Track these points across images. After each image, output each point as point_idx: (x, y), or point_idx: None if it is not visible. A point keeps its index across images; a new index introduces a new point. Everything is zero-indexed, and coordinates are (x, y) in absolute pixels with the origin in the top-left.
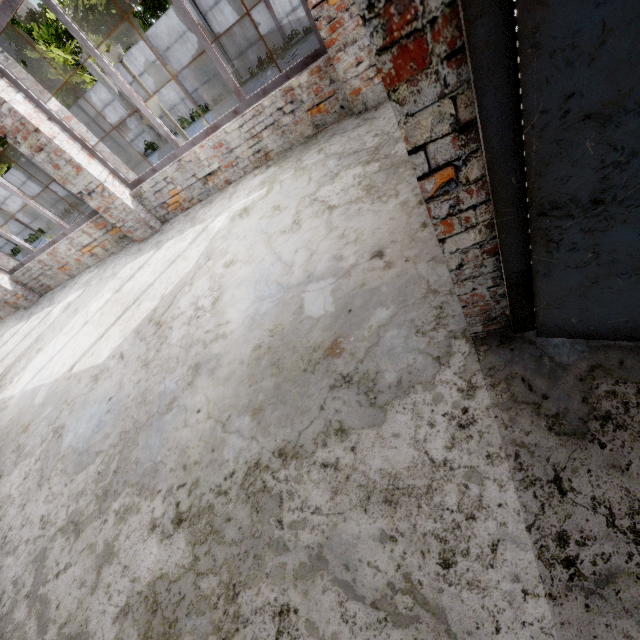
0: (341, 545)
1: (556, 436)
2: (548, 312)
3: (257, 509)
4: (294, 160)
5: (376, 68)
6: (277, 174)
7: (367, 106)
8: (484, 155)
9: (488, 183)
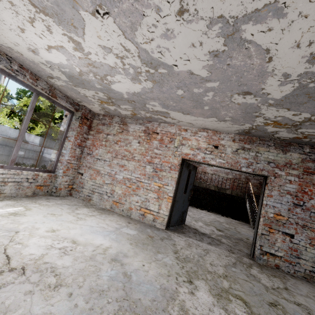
0: (198, 253)
1: (184, 234)
2: (171, 220)
3: (189, 261)
4: (30, 201)
5: (68, 186)
6: (22, 203)
7: (60, 195)
8: (175, 193)
9: (174, 197)
